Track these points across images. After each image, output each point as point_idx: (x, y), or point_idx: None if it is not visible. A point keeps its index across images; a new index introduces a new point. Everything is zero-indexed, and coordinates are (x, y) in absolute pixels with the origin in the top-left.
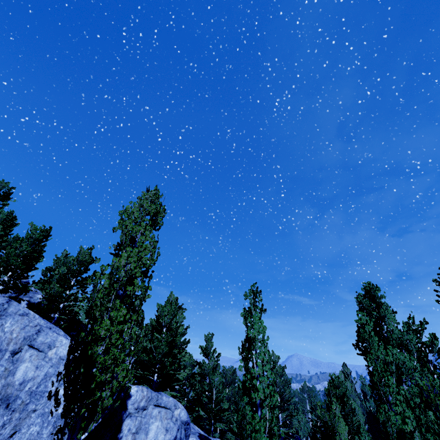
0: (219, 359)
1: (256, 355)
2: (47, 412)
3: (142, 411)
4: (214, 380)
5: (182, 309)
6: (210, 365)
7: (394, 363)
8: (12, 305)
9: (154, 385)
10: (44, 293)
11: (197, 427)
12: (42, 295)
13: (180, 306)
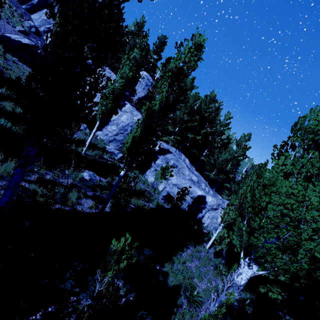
0: (245, 152)
1: (119, 70)
2: (99, 97)
3: (126, 112)
4: (226, 157)
5: (215, 102)
6: (237, 153)
7: (173, 69)
8: (106, 68)
9: (174, 133)
10: (152, 85)
11: (188, 161)
12: (152, 87)
13: (213, 100)
